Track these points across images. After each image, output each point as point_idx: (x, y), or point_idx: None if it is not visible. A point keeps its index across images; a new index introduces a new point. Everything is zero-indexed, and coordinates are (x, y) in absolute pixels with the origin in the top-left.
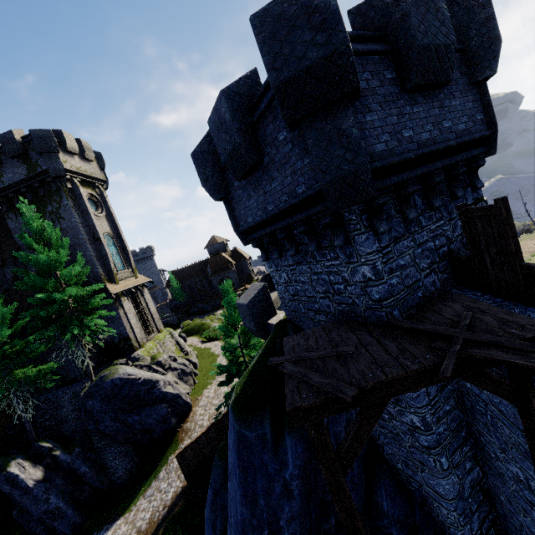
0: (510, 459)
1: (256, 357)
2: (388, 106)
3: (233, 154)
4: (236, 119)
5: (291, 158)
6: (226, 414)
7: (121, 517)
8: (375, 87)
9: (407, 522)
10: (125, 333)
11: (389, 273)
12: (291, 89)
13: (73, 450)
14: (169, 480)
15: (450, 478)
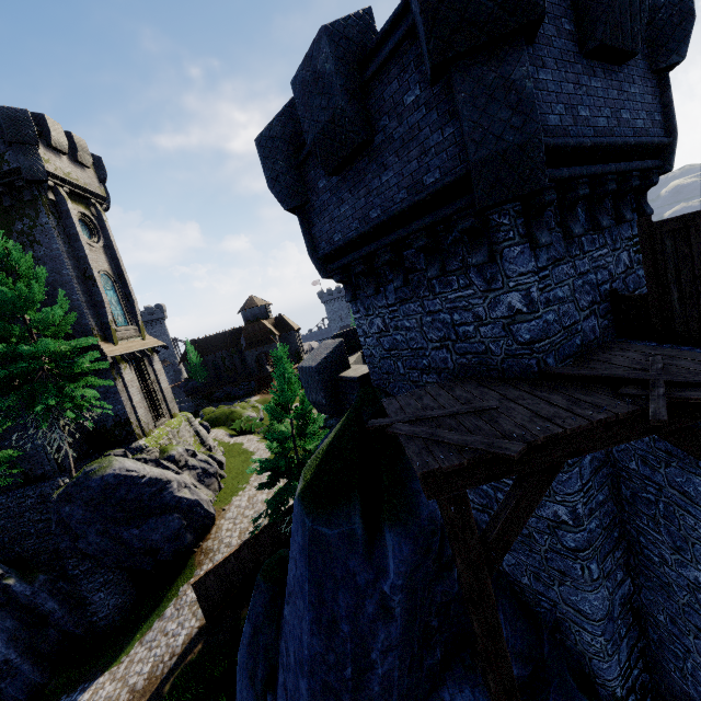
0: (687, 560)
1: (332, 433)
2: (564, 67)
3: (329, 128)
4: (341, 72)
5: (422, 130)
6: (266, 528)
7: (105, 673)
8: (551, 35)
9: (531, 655)
10: (124, 414)
11: (545, 305)
12: (446, 8)
13: (36, 579)
14: (179, 618)
15: (600, 591)
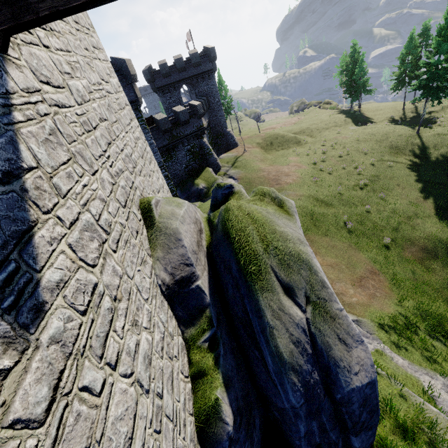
0: None
1: None
2: None
3: None
4: None
5: None
6: None
7: None
8: None
9: None
10: None
11: None
12: None
13: None
14: None
15: None
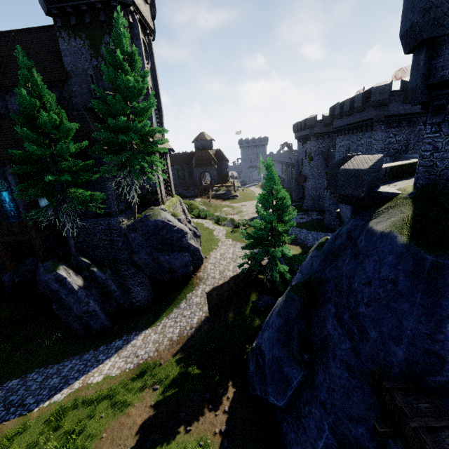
0: None
1: (406, 211)
2: None
3: None
4: None
5: None
6: (243, 272)
7: (148, 329)
8: None
9: None
10: (154, 187)
11: None
12: None
13: (106, 271)
14: (191, 310)
15: None
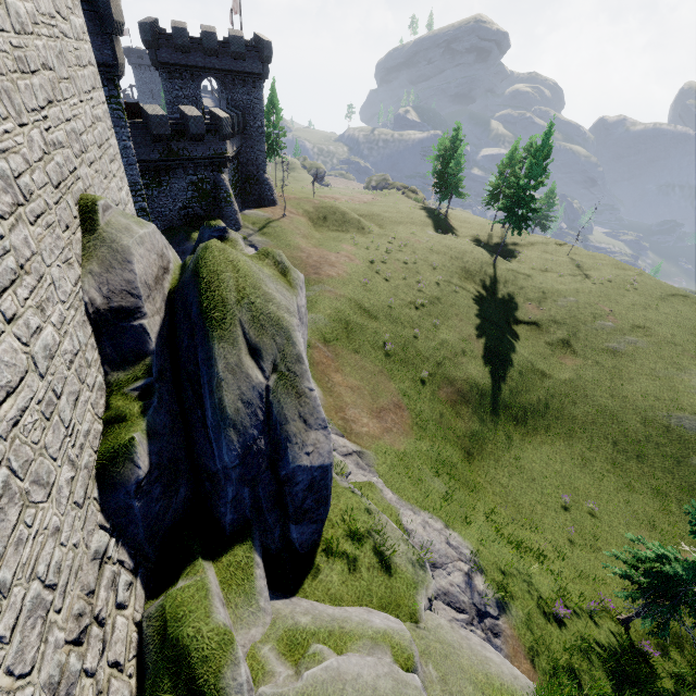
0: None
1: None
2: None
3: None
4: None
5: None
6: None
7: None
8: None
9: None
10: None
11: None
12: None
13: None
14: None
15: None
